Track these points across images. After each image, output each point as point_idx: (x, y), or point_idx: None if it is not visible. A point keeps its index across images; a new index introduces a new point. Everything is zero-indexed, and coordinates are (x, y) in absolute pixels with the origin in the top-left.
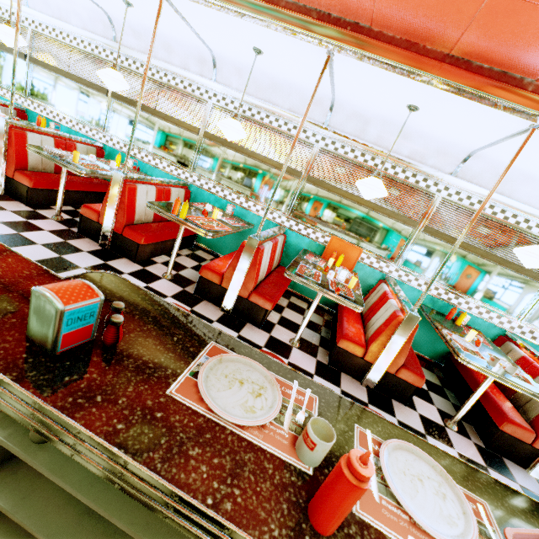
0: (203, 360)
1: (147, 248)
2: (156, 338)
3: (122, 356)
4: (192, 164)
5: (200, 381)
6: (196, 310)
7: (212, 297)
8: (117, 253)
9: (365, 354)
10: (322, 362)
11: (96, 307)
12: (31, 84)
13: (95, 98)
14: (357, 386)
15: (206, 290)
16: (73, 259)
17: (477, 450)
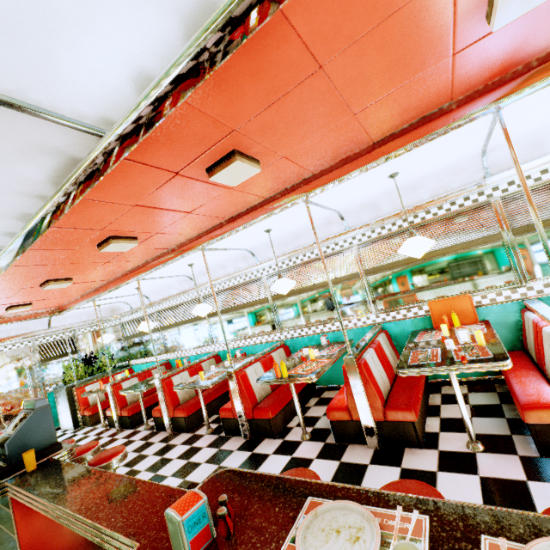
0: (301, 521)
1: (277, 418)
2: (261, 516)
3: (236, 545)
4: (277, 325)
5: (297, 544)
6: (345, 460)
7: (353, 437)
8: (258, 438)
9: None
10: (528, 456)
11: (204, 508)
12: (166, 343)
13: (200, 325)
14: None
15: (344, 433)
16: (228, 463)
17: None
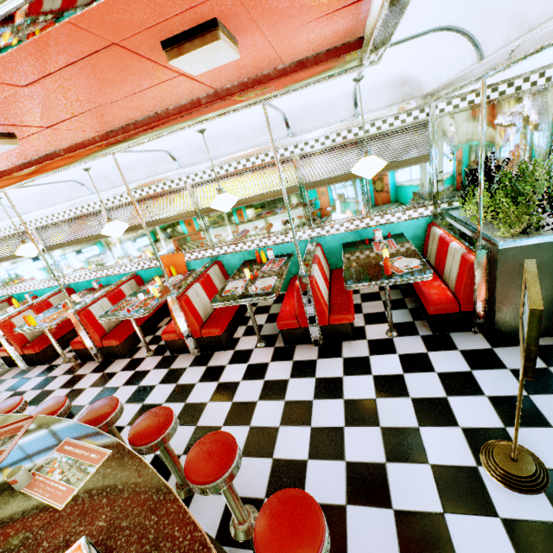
0: None
1: (48, 350)
2: None
3: None
4: (59, 271)
5: None
6: (77, 373)
7: (90, 357)
8: (34, 366)
9: (179, 335)
10: (167, 356)
11: None
12: None
13: None
14: (188, 358)
15: (85, 356)
16: None
17: (273, 352)
